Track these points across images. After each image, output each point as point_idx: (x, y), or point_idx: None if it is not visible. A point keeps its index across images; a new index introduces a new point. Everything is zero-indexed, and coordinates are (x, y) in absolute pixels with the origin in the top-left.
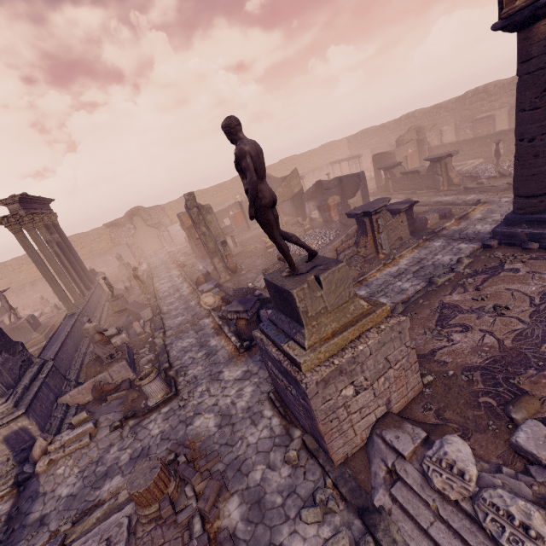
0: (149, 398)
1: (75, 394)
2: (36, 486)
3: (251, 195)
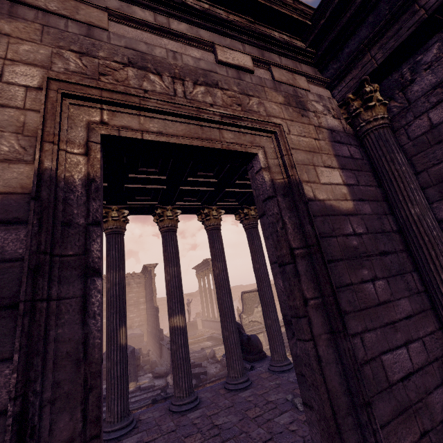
0: None
1: None
2: None
3: None
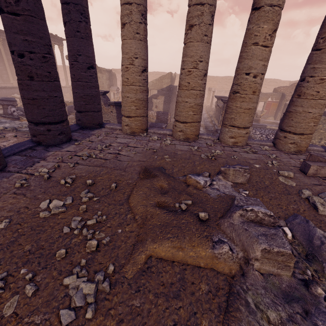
0: None
1: None
2: None
3: None
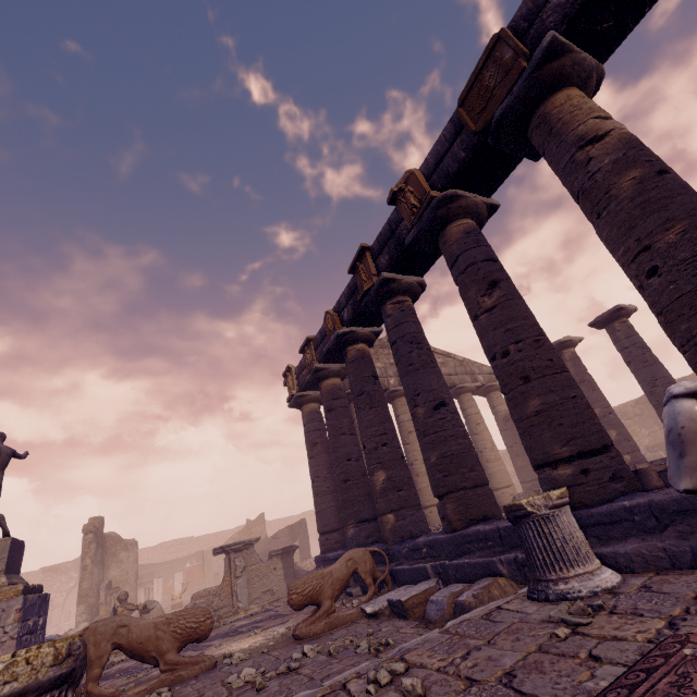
0: None
1: None
2: None
3: None
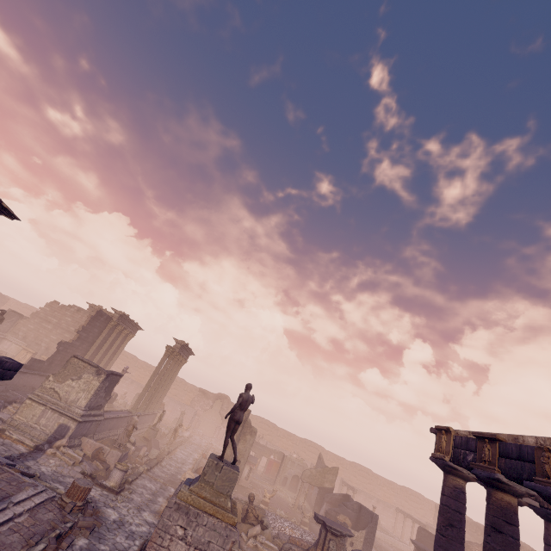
0: (108, 479)
1: (90, 443)
2: (39, 456)
3: (231, 410)
